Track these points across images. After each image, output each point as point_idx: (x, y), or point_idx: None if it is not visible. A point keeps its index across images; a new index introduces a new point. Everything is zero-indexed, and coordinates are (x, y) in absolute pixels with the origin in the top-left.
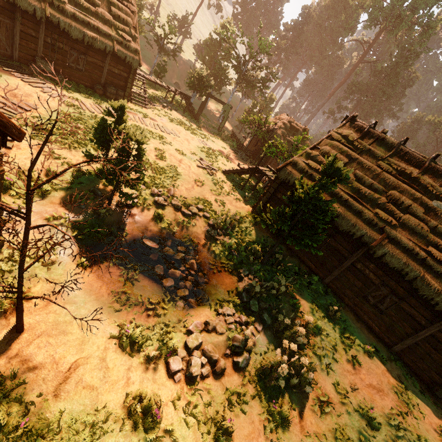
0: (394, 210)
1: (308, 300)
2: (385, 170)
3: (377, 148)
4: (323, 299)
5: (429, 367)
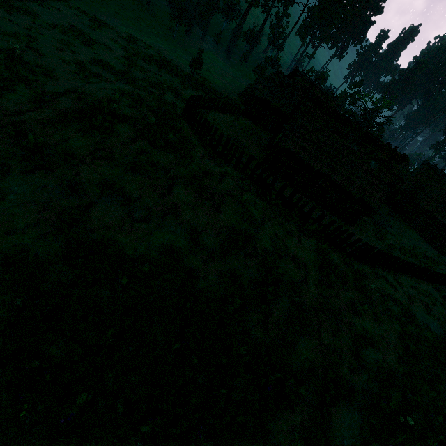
0: (443, 202)
1: (404, 228)
2: (443, 188)
3: (442, 180)
4: (409, 229)
5: (445, 251)
